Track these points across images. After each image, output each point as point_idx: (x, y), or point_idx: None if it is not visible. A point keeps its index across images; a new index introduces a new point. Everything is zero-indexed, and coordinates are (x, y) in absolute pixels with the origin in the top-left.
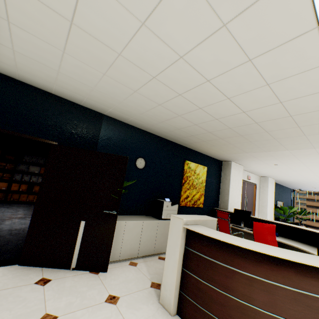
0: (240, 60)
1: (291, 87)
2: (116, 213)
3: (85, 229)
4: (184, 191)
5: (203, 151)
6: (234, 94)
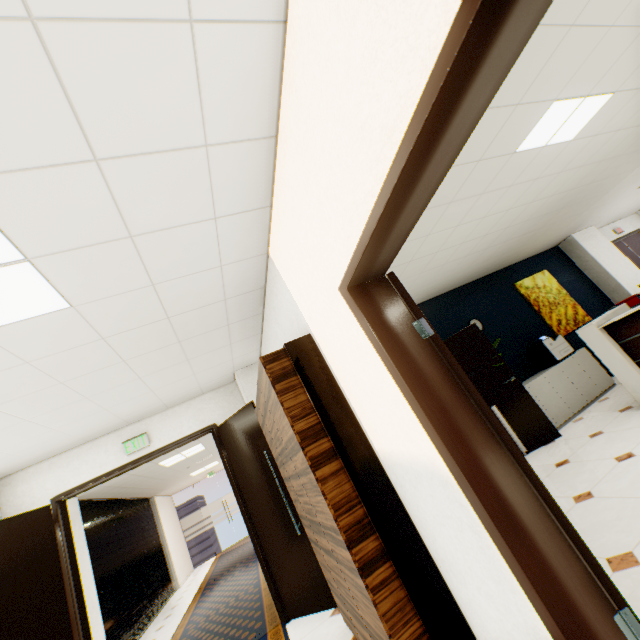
0: (528, 184)
1: (581, 158)
2: (514, 378)
3: (501, 412)
4: (548, 318)
5: (523, 257)
6: (534, 197)
